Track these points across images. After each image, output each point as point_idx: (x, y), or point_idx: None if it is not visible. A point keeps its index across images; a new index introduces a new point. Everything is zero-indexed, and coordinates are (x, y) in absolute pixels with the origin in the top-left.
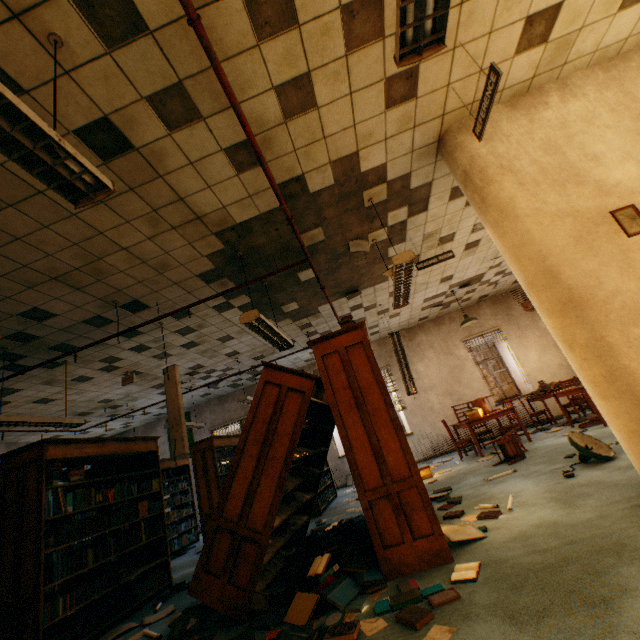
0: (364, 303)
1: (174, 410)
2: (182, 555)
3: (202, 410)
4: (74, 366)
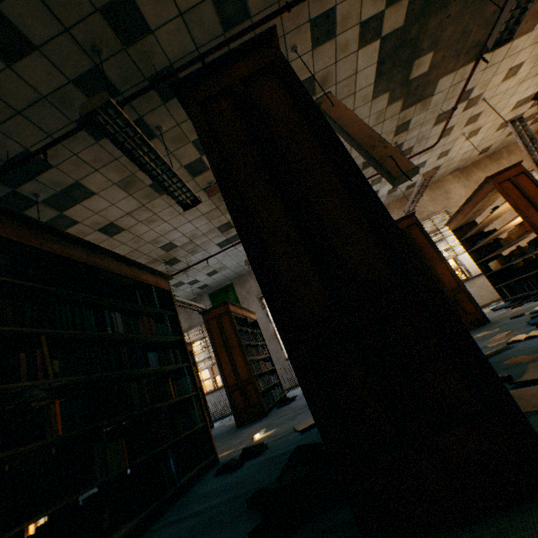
0: (475, 89)
1: (363, 130)
2: (295, 400)
3: (245, 280)
4: (163, 148)
